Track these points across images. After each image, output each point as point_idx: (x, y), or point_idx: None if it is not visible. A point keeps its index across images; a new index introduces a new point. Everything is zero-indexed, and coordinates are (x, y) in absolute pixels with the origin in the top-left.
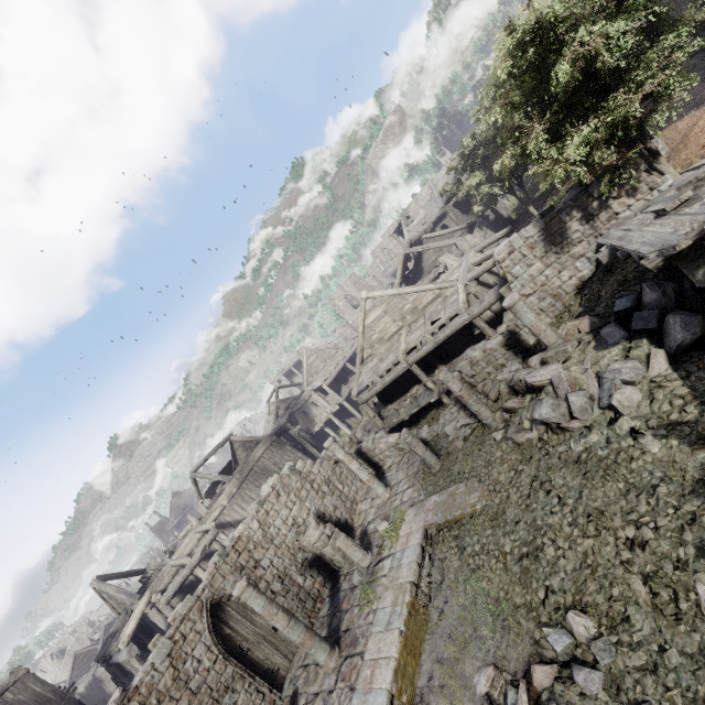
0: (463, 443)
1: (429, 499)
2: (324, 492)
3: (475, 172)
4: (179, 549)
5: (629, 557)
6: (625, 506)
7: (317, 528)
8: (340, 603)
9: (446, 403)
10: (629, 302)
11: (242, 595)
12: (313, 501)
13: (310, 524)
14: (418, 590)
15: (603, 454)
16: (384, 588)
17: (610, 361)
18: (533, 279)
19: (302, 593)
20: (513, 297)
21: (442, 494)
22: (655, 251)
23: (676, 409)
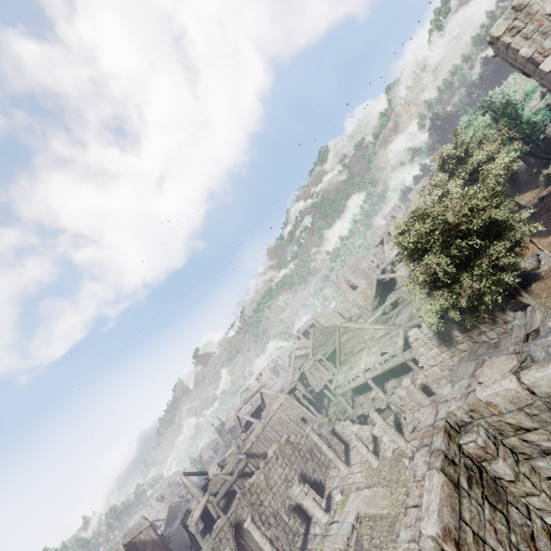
0: (391, 454)
1: (363, 490)
2: (307, 459)
3: None
4: (225, 467)
5: None
6: None
7: (299, 486)
8: (307, 542)
9: (394, 410)
10: None
11: (248, 527)
12: (299, 464)
13: (295, 482)
14: None
15: None
16: (327, 546)
17: None
18: (434, 357)
19: (287, 527)
20: (406, 383)
21: (370, 490)
22: None
23: None
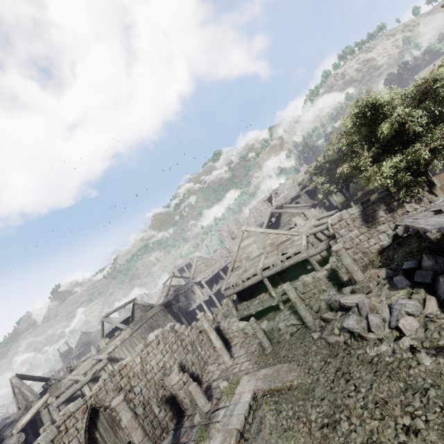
0: (290, 336)
1: (260, 371)
2: (188, 350)
3: (322, 176)
4: (78, 368)
5: (405, 440)
6: (403, 400)
7: (178, 374)
8: (181, 436)
9: (282, 309)
10: (413, 264)
11: (118, 406)
12: (179, 354)
13: (173, 370)
14: (241, 437)
15: (389, 360)
16: (217, 430)
17: (398, 298)
18: (352, 239)
19: (155, 421)
20: (339, 245)
21: (270, 368)
22: (436, 228)
23: (443, 338)
